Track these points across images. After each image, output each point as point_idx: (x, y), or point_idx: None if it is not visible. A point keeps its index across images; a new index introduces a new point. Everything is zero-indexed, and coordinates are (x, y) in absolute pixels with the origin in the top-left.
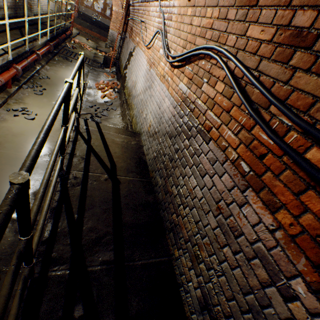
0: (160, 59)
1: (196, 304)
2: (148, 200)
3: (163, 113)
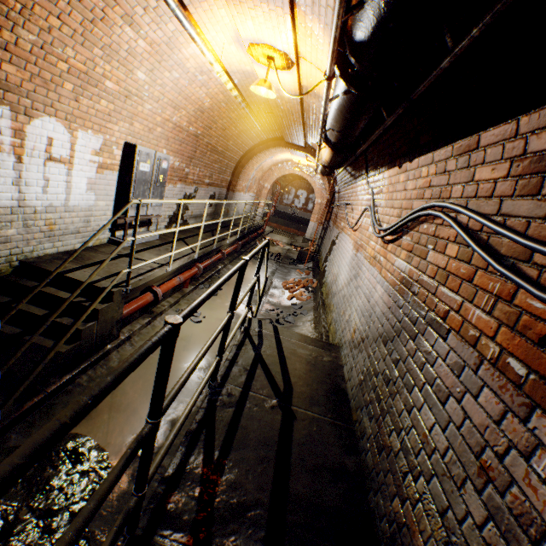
0: (369, 238)
1: None
2: (344, 464)
3: (373, 307)
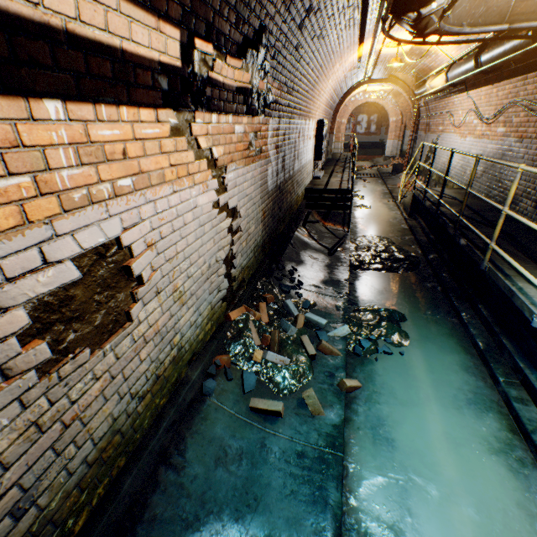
0: (475, 127)
1: (532, 210)
2: (487, 205)
3: (487, 155)
